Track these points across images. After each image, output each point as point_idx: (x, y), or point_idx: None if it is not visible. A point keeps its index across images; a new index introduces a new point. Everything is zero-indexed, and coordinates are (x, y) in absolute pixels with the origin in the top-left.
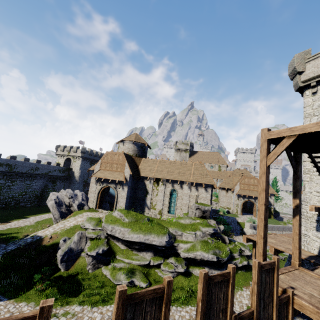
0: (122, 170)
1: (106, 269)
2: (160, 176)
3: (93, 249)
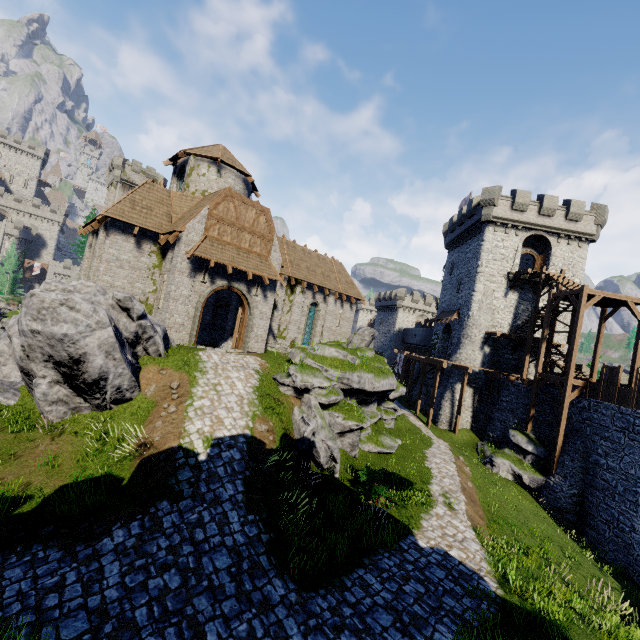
0: (265, 254)
1: (366, 443)
2: (302, 276)
3: (363, 418)
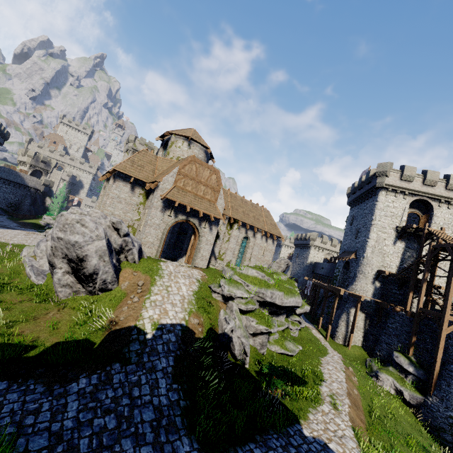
0: (213, 200)
1: (273, 345)
2: (238, 217)
3: (272, 325)
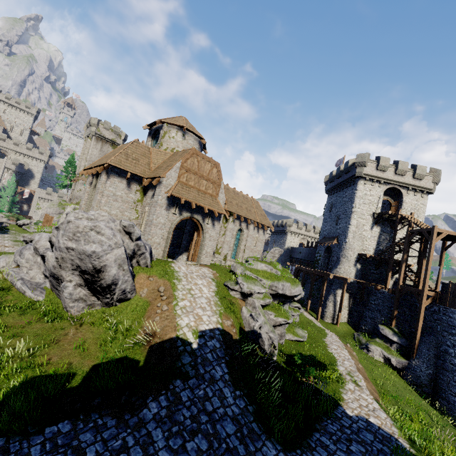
0: (215, 194)
1: (287, 334)
2: (233, 210)
3: (288, 316)
